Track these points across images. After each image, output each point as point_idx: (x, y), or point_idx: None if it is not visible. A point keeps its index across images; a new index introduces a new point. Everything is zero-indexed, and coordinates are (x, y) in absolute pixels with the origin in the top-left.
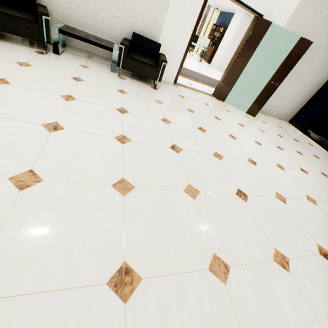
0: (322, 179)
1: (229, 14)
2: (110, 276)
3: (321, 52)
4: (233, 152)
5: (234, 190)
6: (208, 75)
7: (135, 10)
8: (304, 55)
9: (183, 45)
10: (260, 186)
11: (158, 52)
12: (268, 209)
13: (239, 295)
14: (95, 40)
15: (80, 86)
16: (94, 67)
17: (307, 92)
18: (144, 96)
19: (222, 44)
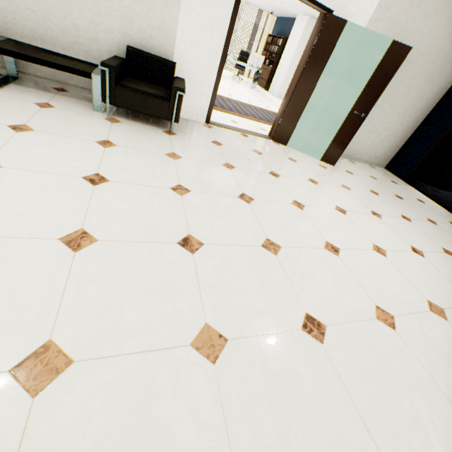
0: (447, 262)
1: (289, 19)
2: None
3: (423, 63)
4: (299, 235)
5: (299, 319)
6: (265, 106)
7: (126, 10)
8: (399, 69)
9: (213, 63)
10: (347, 299)
11: (172, 75)
12: (364, 352)
13: None
14: (59, 61)
15: (21, 141)
16: (64, 105)
17: (408, 123)
18: (147, 148)
19: (282, 62)
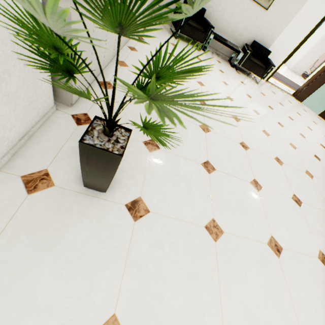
0: None
1: None
2: (274, 158)
3: None
4: (311, 137)
5: (313, 154)
6: (285, 75)
7: (261, 25)
8: None
9: (286, 54)
10: None
11: (267, 57)
12: None
13: (317, 184)
14: (230, 44)
15: (225, 77)
16: (222, 62)
17: None
18: (254, 88)
19: (304, 46)
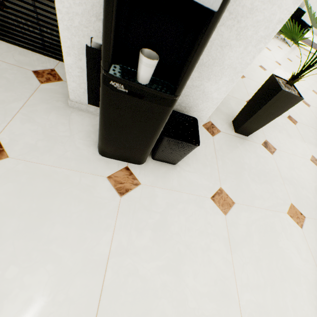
0: None
1: None
2: None
3: None
4: None
5: None
6: (306, 36)
7: None
8: None
9: None
10: None
11: (300, 18)
12: None
13: None
14: None
15: None
16: None
17: None
18: (289, 52)
19: None
